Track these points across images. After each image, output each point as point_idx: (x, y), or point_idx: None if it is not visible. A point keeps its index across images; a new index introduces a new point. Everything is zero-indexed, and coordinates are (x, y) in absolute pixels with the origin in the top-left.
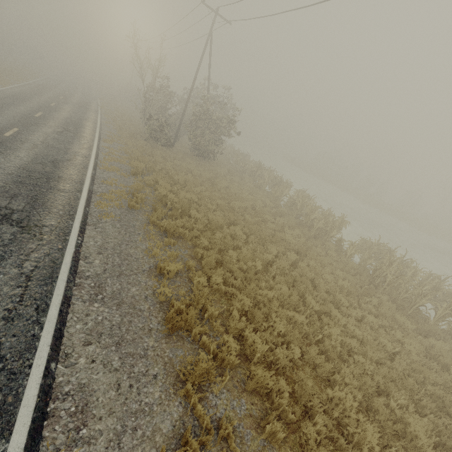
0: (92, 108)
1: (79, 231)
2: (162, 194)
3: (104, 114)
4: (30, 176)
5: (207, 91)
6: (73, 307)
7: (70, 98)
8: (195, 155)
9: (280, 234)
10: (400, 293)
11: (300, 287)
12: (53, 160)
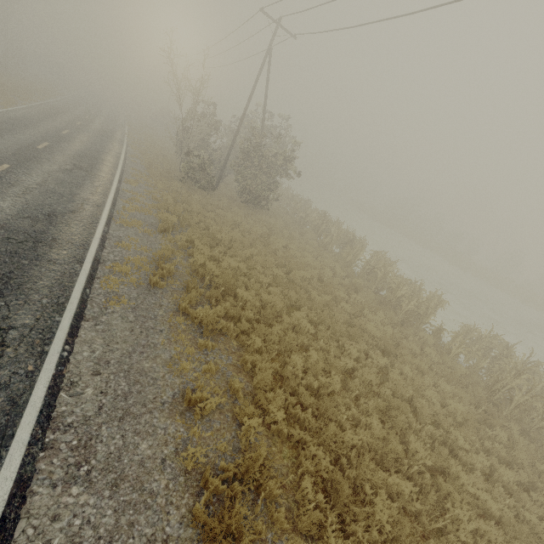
0: (116, 137)
1: (68, 333)
2: (199, 263)
3: (131, 145)
4: (9, 238)
5: (262, 121)
6: (31, 502)
7: (90, 124)
8: (244, 201)
9: (360, 322)
10: (533, 419)
11: (397, 419)
12: (49, 212)
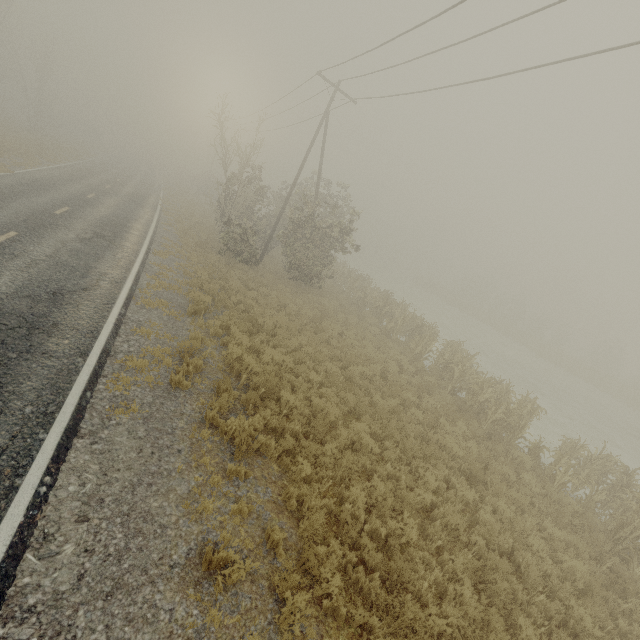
0: (149, 202)
1: (52, 457)
2: (234, 356)
3: (165, 212)
4: None
5: (316, 189)
6: None
7: (121, 188)
8: (292, 277)
9: (436, 437)
10: None
11: (497, 586)
12: (55, 290)
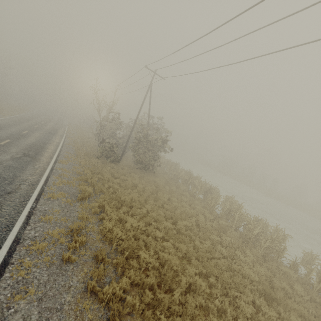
0: (59, 133)
1: None
2: (107, 228)
3: (68, 137)
4: None
5: (148, 121)
6: None
7: (44, 126)
8: (138, 167)
9: (238, 268)
10: None
11: None
12: None
